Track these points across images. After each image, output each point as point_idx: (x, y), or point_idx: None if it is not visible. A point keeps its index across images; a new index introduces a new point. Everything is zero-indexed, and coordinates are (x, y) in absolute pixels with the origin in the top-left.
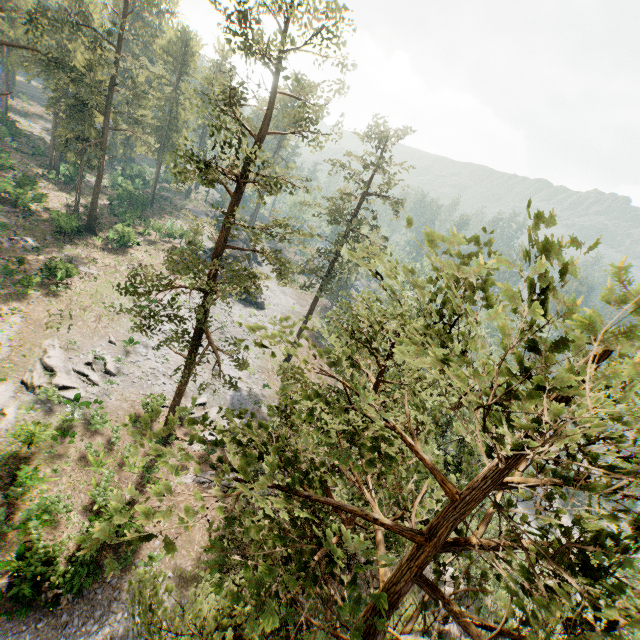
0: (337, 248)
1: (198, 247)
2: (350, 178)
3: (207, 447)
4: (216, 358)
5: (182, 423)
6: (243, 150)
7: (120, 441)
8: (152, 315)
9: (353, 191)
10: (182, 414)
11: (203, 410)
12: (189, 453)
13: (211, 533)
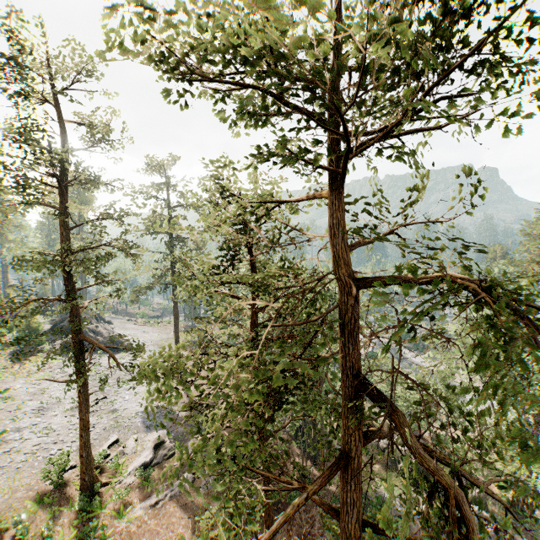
0: (171, 249)
1: (36, 327)
2: (154, 197)
3: (142, 470)
4: (107, 402)
5: (101, 470)
6: (56, 148)
7: (31, 530)
8: (18, 339)
9: (162, 212)
10: (97, 461)
11: (118, 447)
12: (125, 487)
13: (191, 539)
